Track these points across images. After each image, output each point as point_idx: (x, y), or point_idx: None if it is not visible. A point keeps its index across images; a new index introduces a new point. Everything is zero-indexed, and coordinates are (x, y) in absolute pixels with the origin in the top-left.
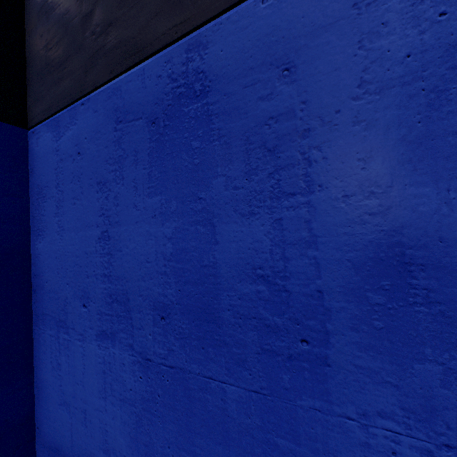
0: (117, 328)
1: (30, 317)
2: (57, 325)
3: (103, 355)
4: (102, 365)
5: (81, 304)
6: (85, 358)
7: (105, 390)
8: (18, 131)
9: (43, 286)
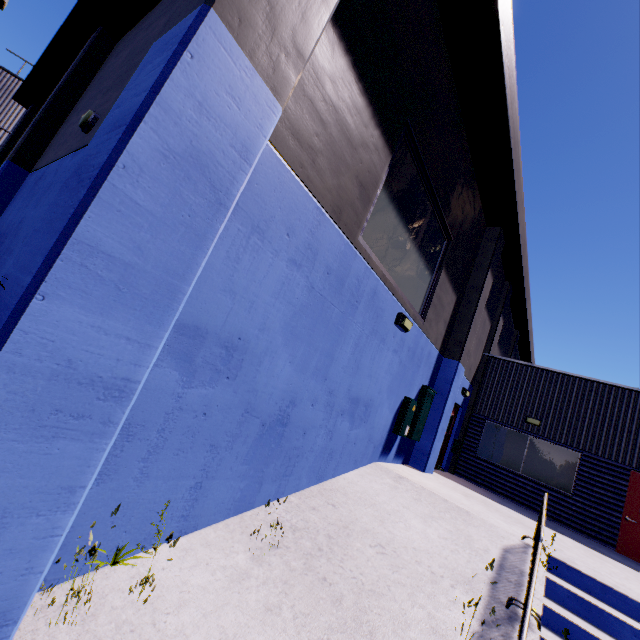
0: None
1: None
2: None
3: None
4: None
5: None
6: None
7: None
8: (26, 172)
9: None
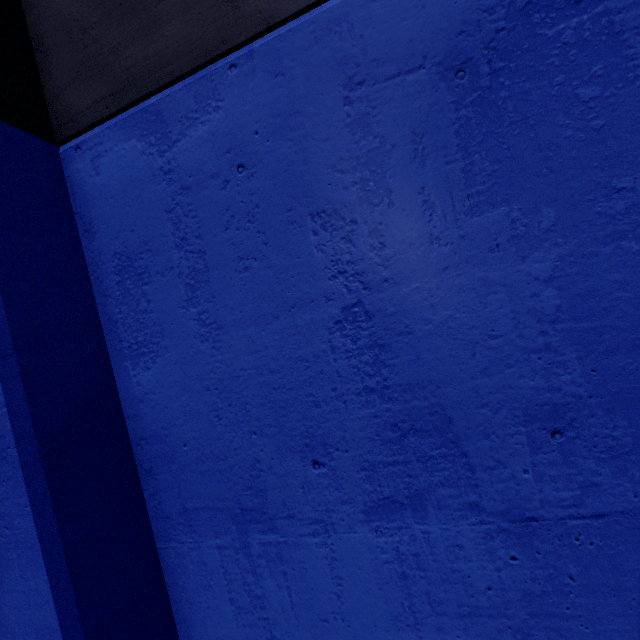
0: (426, 482)
1: (147, 527)
2: (237, 523)
3: (395, 545)
4: (394, 564)
5: (306, 463)
6: (338, 565)
7: (412, 609)
8: (42, 146)
9: (173, 456)
